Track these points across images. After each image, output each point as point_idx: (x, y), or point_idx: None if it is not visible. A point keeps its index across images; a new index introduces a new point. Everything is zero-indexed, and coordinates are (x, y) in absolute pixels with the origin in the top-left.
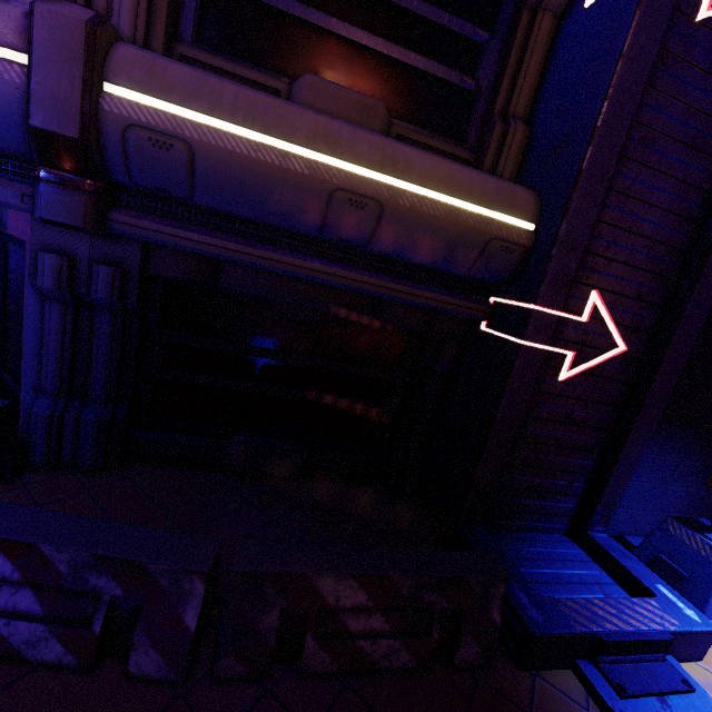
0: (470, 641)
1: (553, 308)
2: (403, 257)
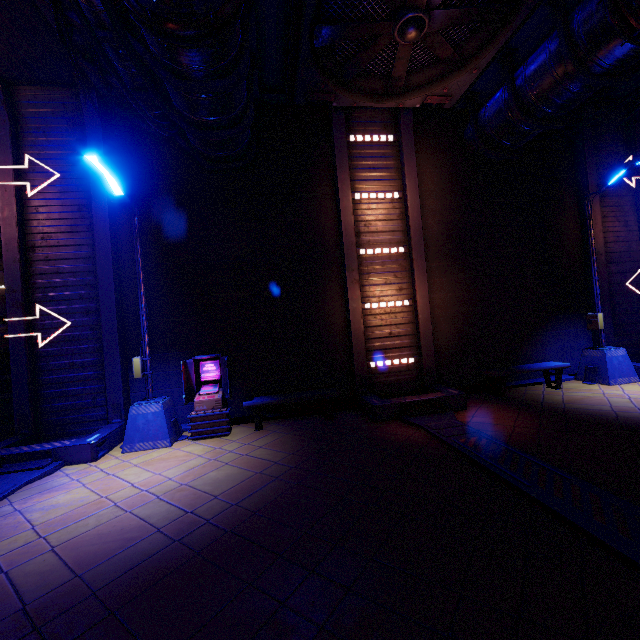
0: None
1: (18, 317)
2: None
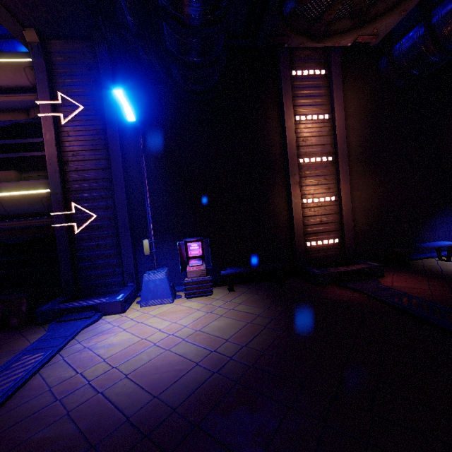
0: (13, 317)
1: (60, 212)
2: (23, 213)
